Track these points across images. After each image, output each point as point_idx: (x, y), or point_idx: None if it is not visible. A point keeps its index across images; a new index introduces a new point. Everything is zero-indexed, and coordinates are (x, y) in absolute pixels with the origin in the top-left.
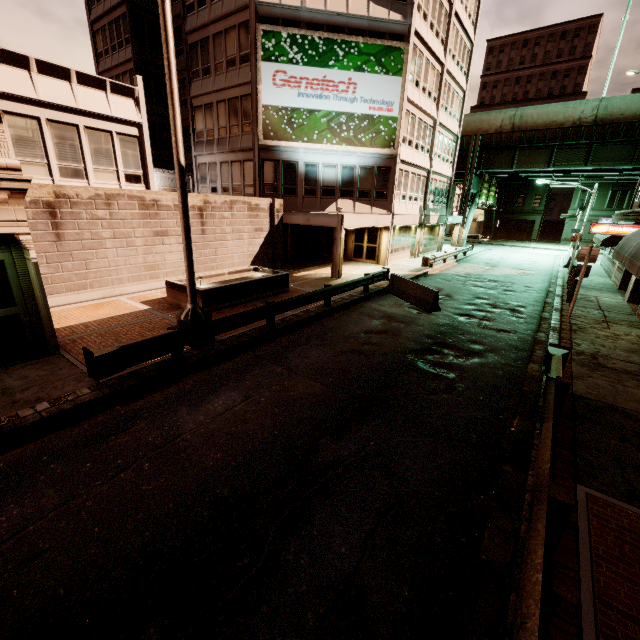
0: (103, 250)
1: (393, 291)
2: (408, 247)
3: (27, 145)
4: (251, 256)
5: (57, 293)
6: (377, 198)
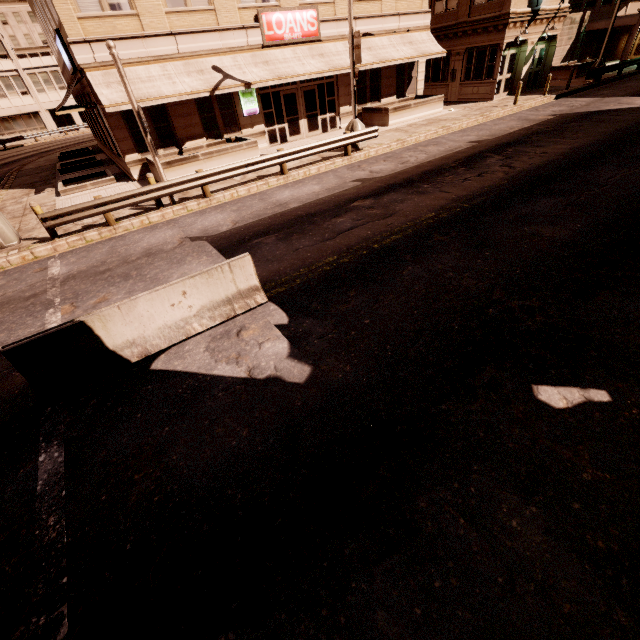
0: None
1: None
2: None
3: None
4: (560, 59)
5: None
6: None
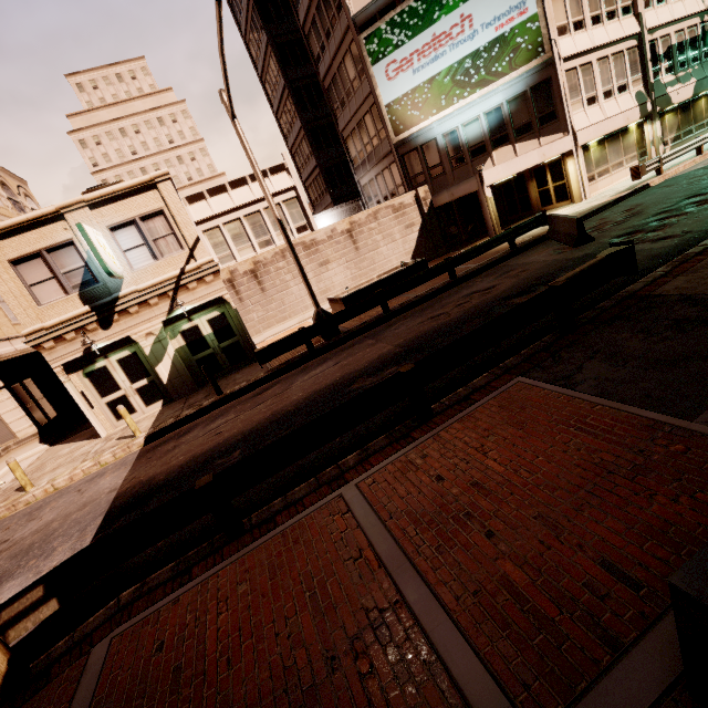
0: (290, 290)
1: (550, 235)
2: (630, 159)
3: (239, 238)
4: (409, 253)
5: (272, 326)
6: (543, 125)
